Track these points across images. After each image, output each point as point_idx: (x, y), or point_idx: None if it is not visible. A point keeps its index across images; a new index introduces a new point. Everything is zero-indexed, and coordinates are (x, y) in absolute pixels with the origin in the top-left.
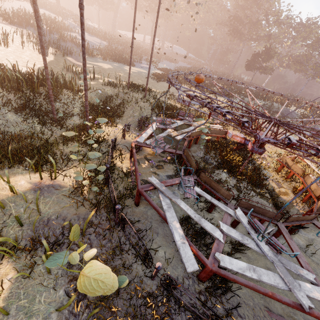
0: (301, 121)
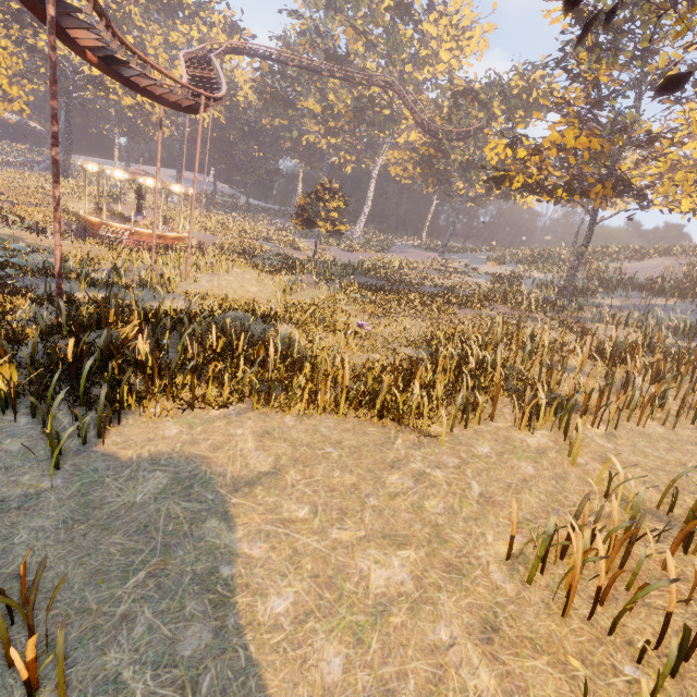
0: None
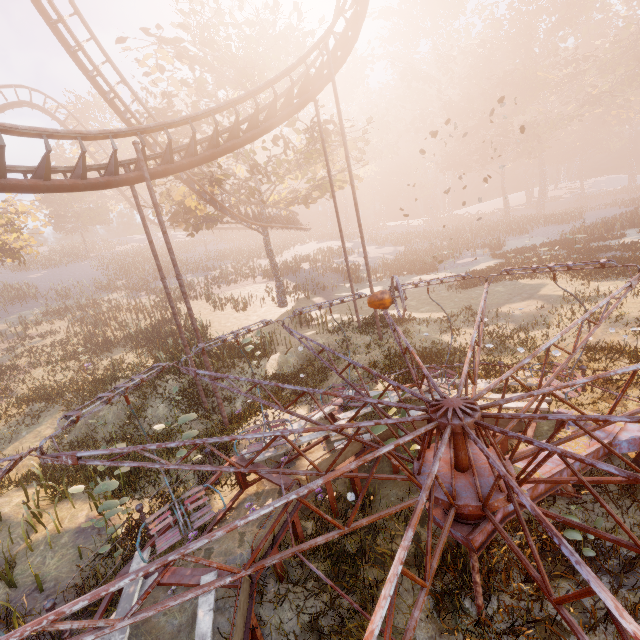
0: None
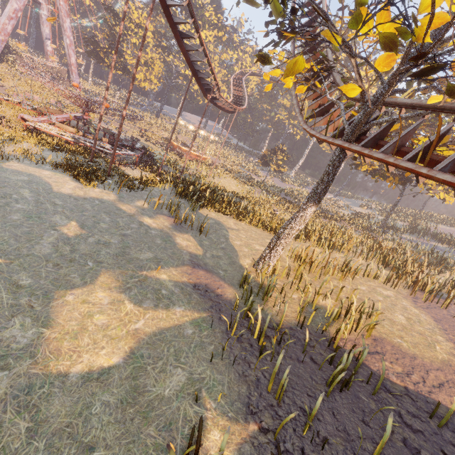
0: None
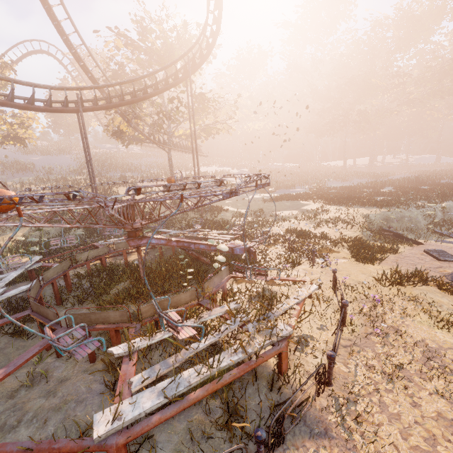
0: None
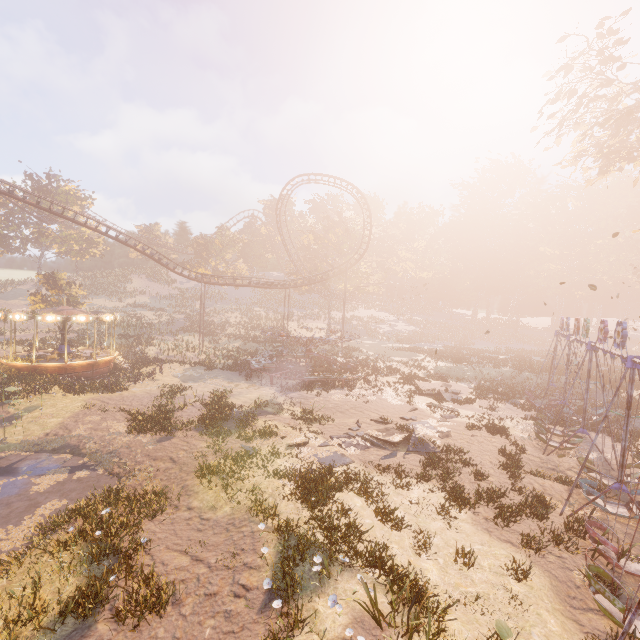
0: (601, 405)
